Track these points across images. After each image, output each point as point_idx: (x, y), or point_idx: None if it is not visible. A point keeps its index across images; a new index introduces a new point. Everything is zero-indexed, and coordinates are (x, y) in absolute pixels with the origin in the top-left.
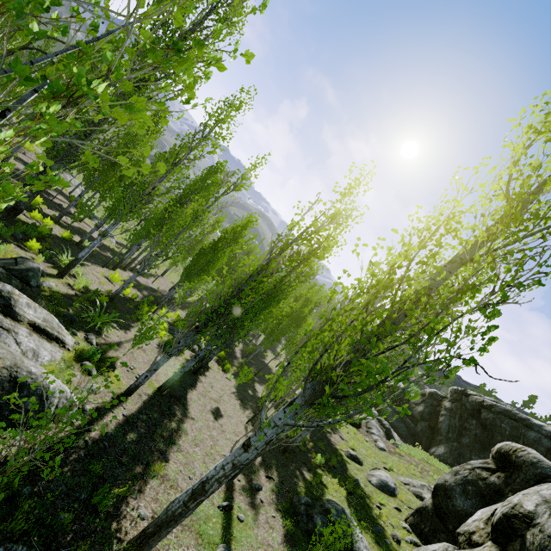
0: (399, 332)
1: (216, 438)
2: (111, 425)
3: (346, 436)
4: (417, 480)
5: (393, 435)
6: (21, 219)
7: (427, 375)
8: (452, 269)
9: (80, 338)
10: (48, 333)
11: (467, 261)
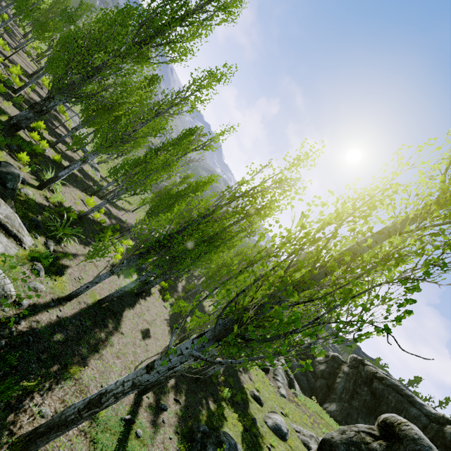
0: (316, 289)
1: (138, 355)
2: (42, 323)
3: (254, 378)
4: (308, 430)
5: (294, 385)
6: (21, 135)
7: (336, 335)
8: (379, 239)
9: (40, 242)
10: (7, 229)
11: (395, 234)
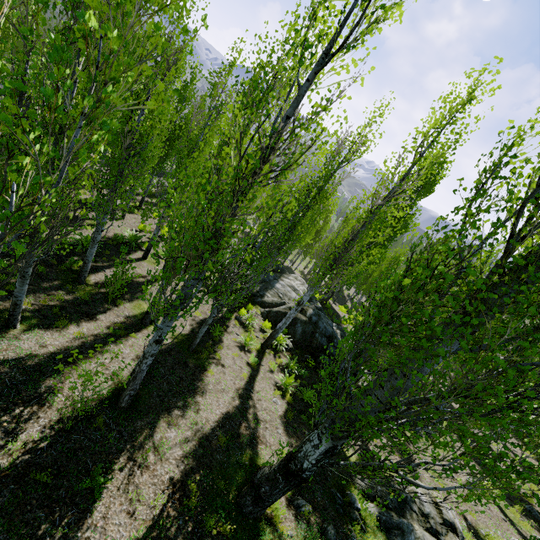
0: None
1: None
2: None
3: None
4: None
5: None
6: None
7: None
8: None
9: None
10: None
11: None
